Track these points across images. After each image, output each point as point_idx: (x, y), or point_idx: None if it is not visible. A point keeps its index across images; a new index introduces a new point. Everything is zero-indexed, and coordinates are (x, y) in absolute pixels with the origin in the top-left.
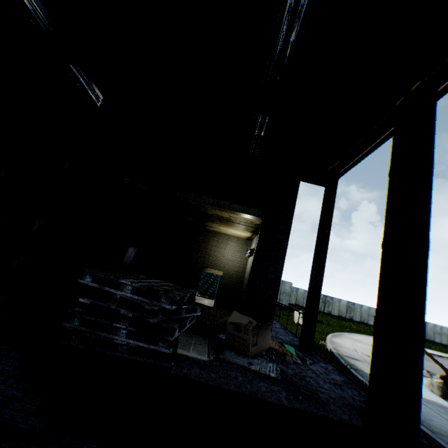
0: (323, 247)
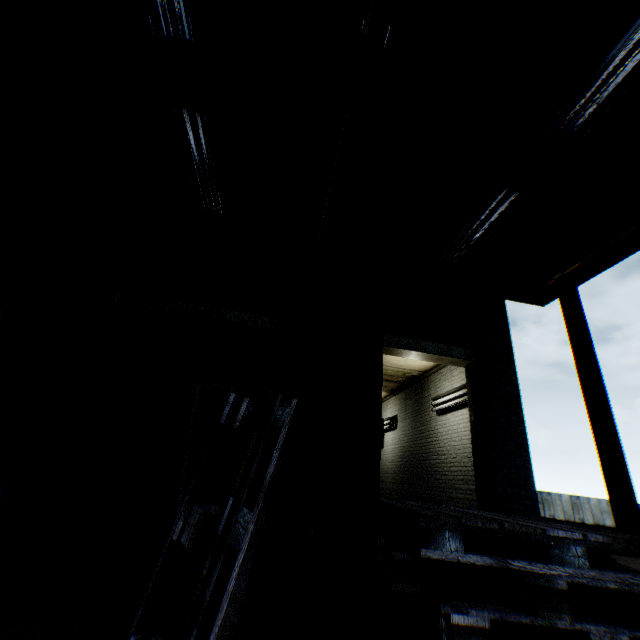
0: (601, 396)
